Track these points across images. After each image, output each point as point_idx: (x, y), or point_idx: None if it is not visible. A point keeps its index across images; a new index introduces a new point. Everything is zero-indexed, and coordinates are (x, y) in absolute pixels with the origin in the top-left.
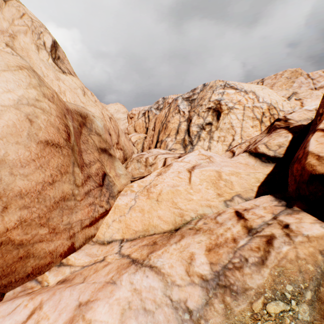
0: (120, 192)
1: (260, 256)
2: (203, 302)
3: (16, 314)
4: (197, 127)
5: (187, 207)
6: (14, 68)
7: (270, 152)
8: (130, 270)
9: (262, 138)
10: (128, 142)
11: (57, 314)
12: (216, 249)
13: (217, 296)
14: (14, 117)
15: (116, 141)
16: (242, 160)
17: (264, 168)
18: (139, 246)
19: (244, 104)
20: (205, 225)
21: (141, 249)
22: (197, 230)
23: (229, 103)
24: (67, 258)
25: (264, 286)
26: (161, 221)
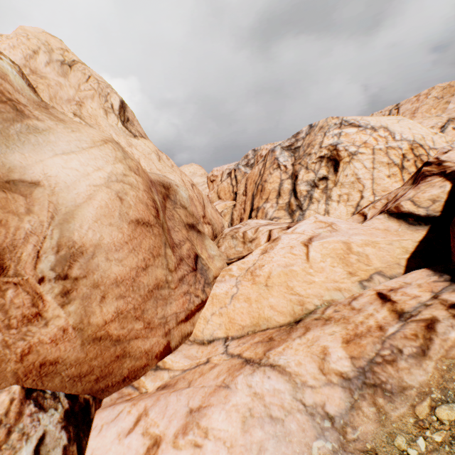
0: (216, 277)
1: (419, 345)
2: (347, 406)
3: (120, 420)
4: (307, 184)
5: (307, 293)
6: (100, 142)
7: (420, 210)
8: (245, 371)
9: (406, 191)
10: (216, 214)
11: (166, 420)
12: (357, 340)
13: (365, 398)
14: (106, 197)
15: (202, 214)
16: (379, 225)
17: (412, 233)
18: (251, 343)
19: (373, 146)
20: (336, 312)
21: (254, 347)
22: (326, 320)
23: (350, 146)
24: (163, 361)
25: (429, 384)
26: (275, 313)
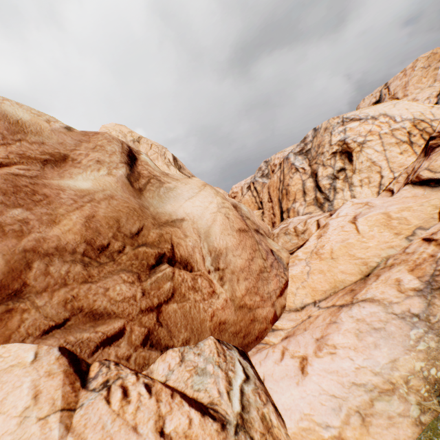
0: (288, 264)
1: None
2: (425, 305)
3: (270, 356)
4: (327, 179)
5: (367, 255)
6: (202, 187)
7: (437, 174)
8: (344, 310)
9: (421, 163)
10: (261, 220)
11: (303, 348)
12: (418, 267)
13: (435, 297)
14: (221, 218)
15: None
16: (407, 194)
17: (436, 193)
18: (338, 297)
19: (378, 132)
20: (396, 260)
21: (342, 298)
22: (390, 266)
23: (357, 138)
24: (274, 325)
25: None
26: (346, 275)
